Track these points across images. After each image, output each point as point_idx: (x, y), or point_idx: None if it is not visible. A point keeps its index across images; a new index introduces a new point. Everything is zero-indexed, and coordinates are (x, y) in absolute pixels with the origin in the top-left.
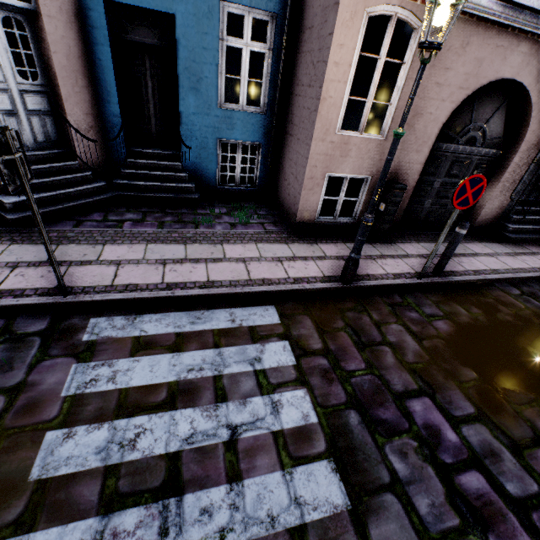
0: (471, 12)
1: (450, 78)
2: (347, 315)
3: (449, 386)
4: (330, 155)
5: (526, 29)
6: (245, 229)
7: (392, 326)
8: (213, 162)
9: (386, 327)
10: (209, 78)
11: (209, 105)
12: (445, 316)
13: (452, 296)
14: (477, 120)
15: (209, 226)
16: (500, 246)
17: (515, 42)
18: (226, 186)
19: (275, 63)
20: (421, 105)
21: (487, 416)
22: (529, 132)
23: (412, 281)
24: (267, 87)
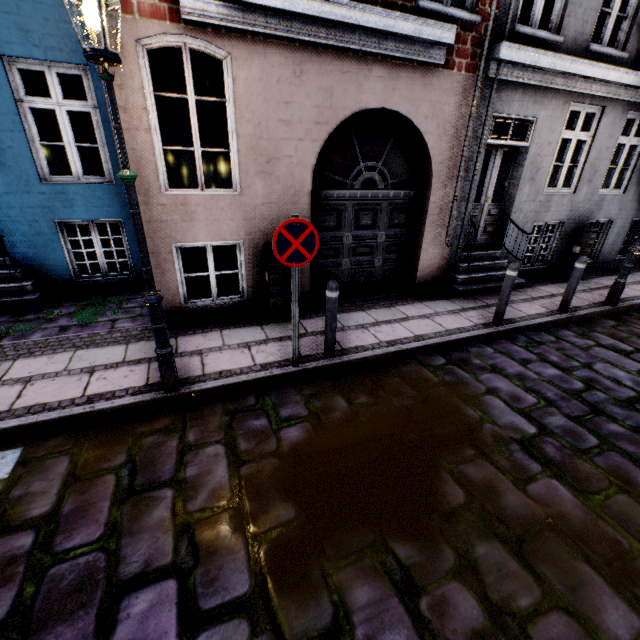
0: (285, 35)
1: (297, 113)
2: (143, 442)
3: (233, 545)
4: (167, 221)
5: (370, 51)
6: (80, 331)
7: (208, 449)
8: (56, 250)
9: (196, 452)
10: (16, 148)
11: (27, 180)
12: (308, 417)
13: (340, 383)
14: (368, 159)
15: (22, 336)
16: (447, 303)
17: (366, 66)
18: (90, 278)
19: (106, 122)
20: (272, 148)
21: (265, 596)
22: (435, 165)
23: (282, 371)
24: (106, 151)
